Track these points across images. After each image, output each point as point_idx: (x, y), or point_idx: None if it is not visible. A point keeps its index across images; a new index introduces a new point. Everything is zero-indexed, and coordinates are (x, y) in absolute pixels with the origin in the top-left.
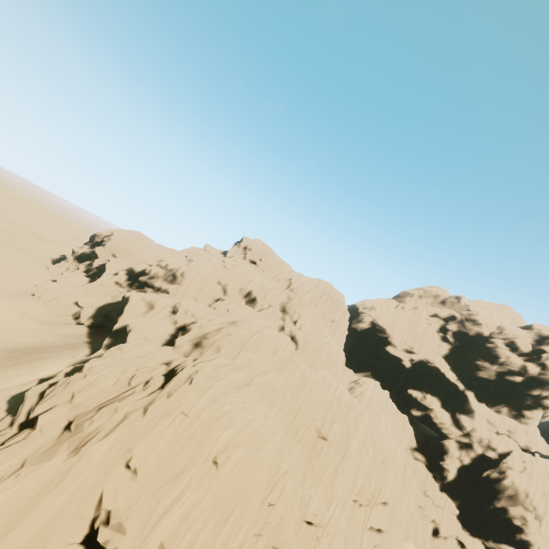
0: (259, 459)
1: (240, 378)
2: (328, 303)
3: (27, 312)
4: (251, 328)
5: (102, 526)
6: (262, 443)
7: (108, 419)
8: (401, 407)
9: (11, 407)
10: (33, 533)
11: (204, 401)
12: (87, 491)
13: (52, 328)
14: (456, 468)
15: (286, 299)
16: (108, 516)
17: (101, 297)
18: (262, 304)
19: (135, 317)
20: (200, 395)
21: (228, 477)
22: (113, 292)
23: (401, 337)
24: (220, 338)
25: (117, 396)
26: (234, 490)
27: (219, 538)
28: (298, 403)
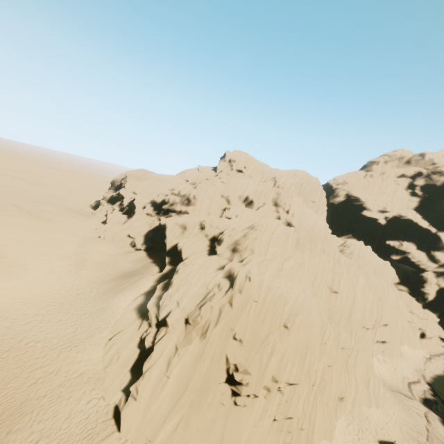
0: (311, 319)
1: (275, 268)
2: (308, 188)
3: (105, 251)
4: (269, 230)
5: (234, 372)
6: (309, 308)
7: (210, 314)
8: (382, 255)
9: (141, 315)
10: (200, 381)
11: (264, 291)
12: (218, 356)
13: (125, 257)
14: (435, 291)
15: (275, 195)
16: (235, 367)
17: (142, 227)
18: (257, 204)
19: (177, 238)
20: (259, 287)
21: (297, 334)
22: (148, 222)
23: (374, 201)
24: (250, 242)
25: (205, 298)
26: (303, 340)
27: (304, 368)
28: (313, 273)
